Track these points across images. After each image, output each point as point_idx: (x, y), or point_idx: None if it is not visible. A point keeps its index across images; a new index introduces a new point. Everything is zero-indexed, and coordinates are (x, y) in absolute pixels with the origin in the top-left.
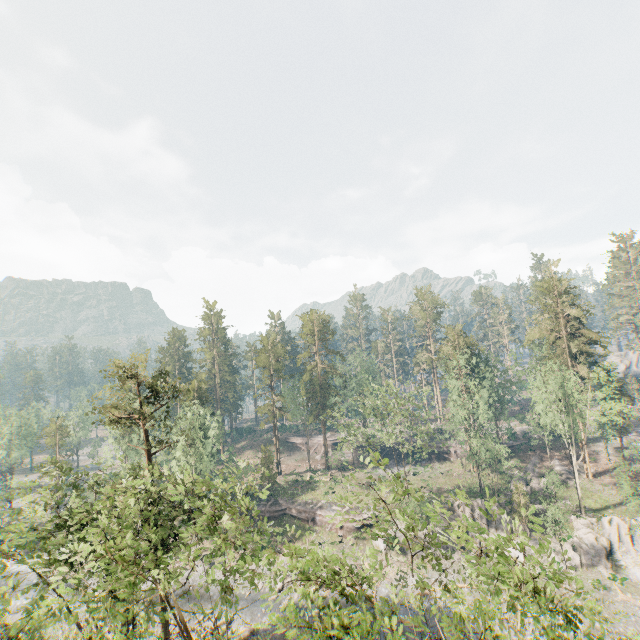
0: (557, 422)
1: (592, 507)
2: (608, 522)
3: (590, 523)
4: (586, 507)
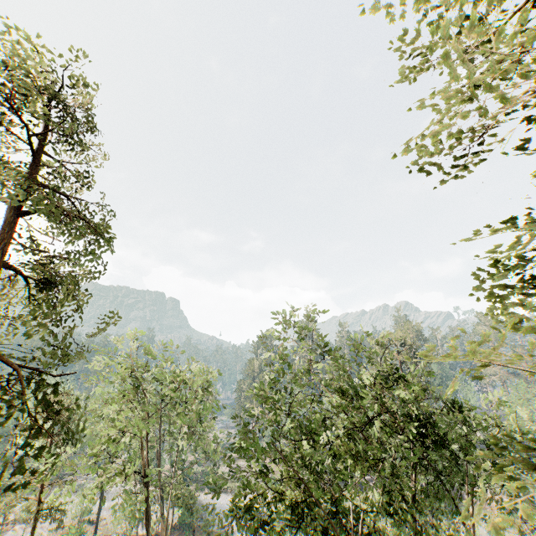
0: None
1: None
2: None
3: None
4: None
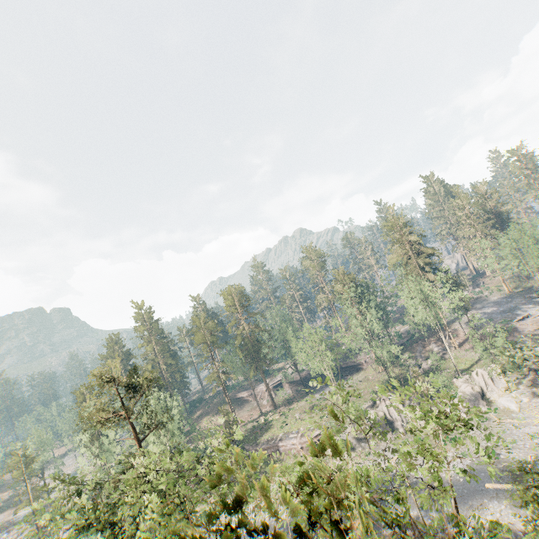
0: (425, 317)
1: (464, 368)
2: (476, 374)
3: (466, 379)
4: (460, 369)
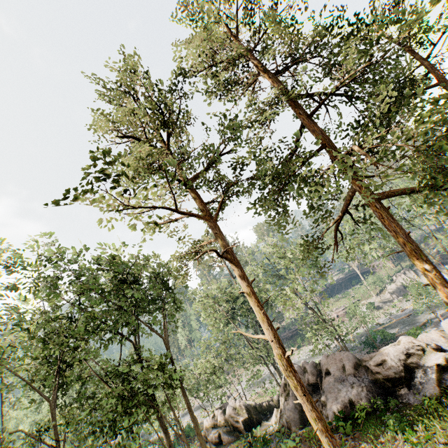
0: None
1: None
2: None
3: None
4: None
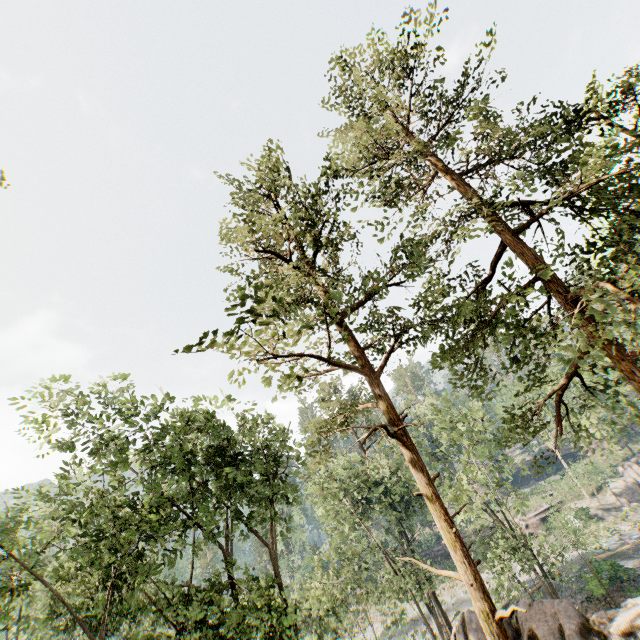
0: None
1: None
2: None
3: None
4: None
